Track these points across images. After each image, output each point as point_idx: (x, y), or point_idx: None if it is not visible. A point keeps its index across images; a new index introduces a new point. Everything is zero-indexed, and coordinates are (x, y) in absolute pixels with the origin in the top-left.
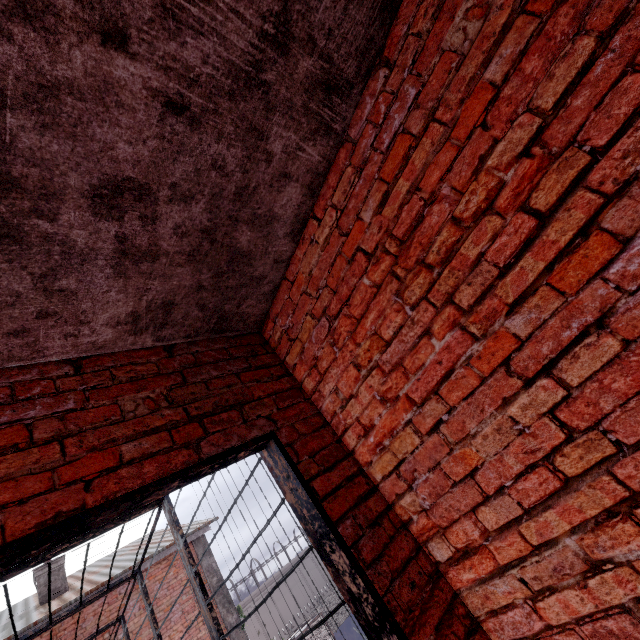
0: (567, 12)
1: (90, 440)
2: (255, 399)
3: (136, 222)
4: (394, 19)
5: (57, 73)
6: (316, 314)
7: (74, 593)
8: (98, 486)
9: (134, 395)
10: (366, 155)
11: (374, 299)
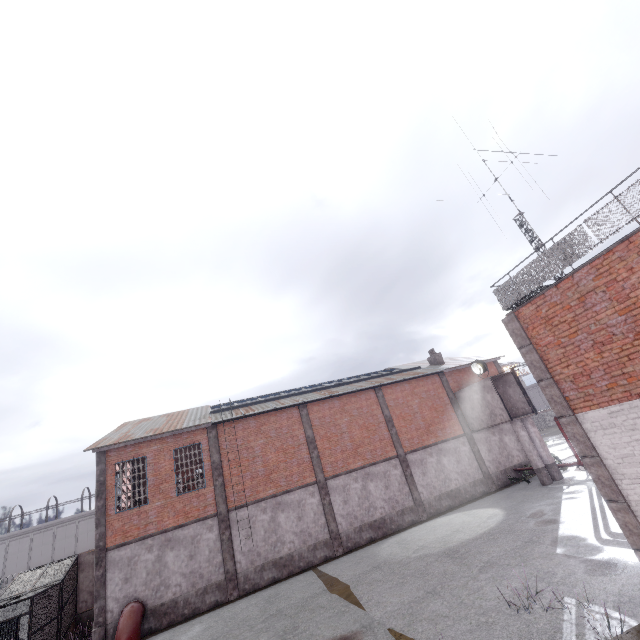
0: None
1: None
2: None
3: None
4: None
5: None
6: None
7: (458, 363)
8: None
9: None
10: None
11: None
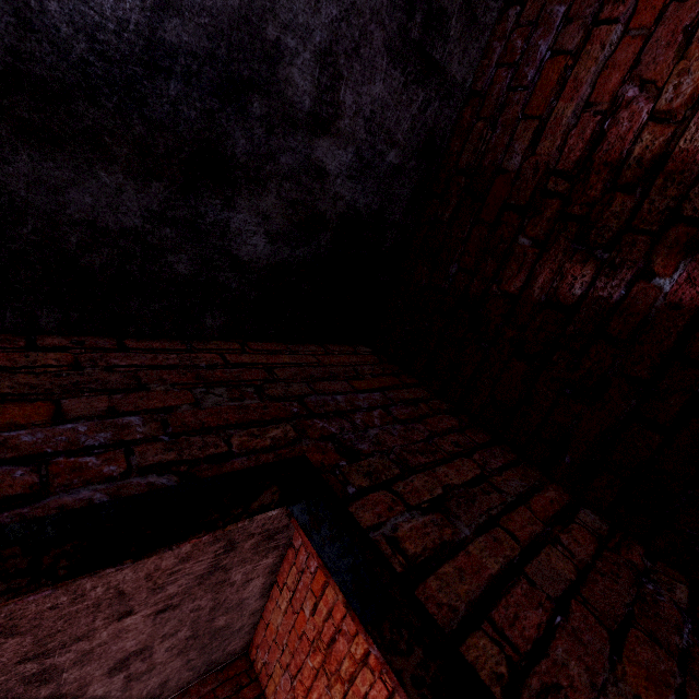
0: None
1: None
2: None
3: (138, 663)
4: None
5: (93, 644)
6: (283, 664)
7: None
8: None
9: None
10: (303, 565)
11: (315, 680)
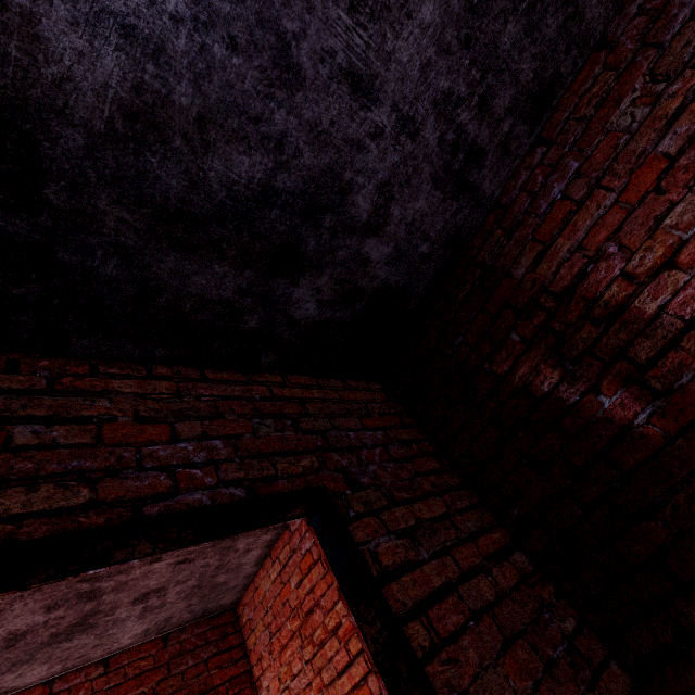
0: None
1: None
2: (214, 687)
3: (155, 599)
4: None
5: (128, 578)
6: (265, 623)
7: None
8: None
9: (135, 690)
10: (296, 546)
11: (291, 640)
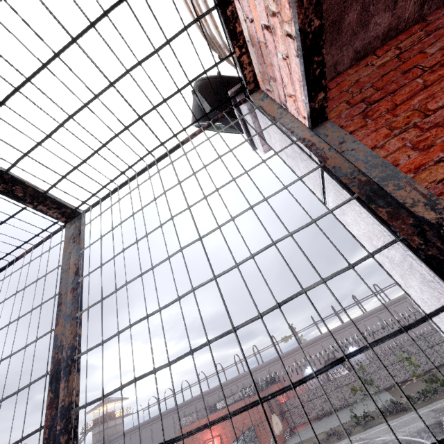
0: None
1: None
2: None
3: None
4: None
5: None
6: (352, 102)
7: None
8: None
9: None
10: (438, 27)
11: (423, 90)
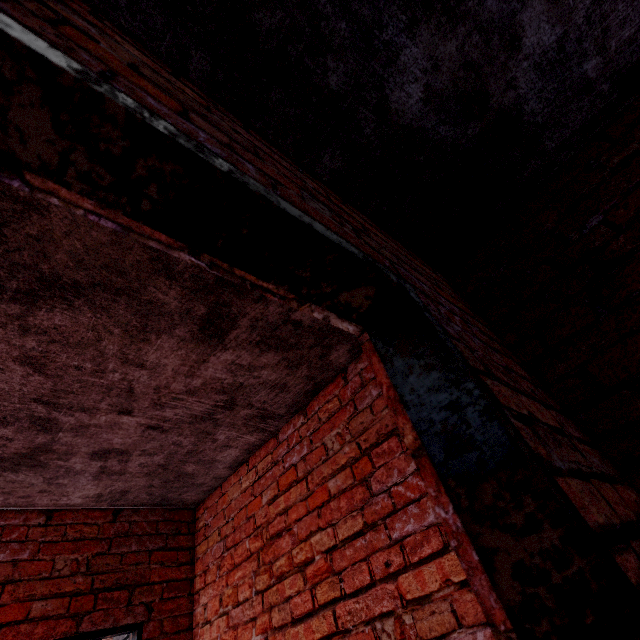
0: (362, 491)
1: (21, 590)
2: (149, 583)
3: (115, 461)
4: (317, 394)
5: (91, 422)
6: (222, 533)
7: None
8: (3, 634)
9: (69, 554)
10: (279, 458)
11: (246, 561)
